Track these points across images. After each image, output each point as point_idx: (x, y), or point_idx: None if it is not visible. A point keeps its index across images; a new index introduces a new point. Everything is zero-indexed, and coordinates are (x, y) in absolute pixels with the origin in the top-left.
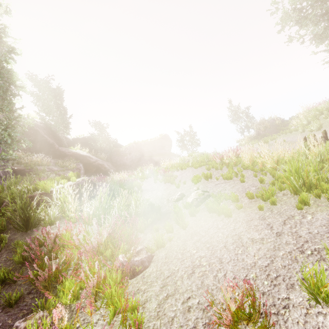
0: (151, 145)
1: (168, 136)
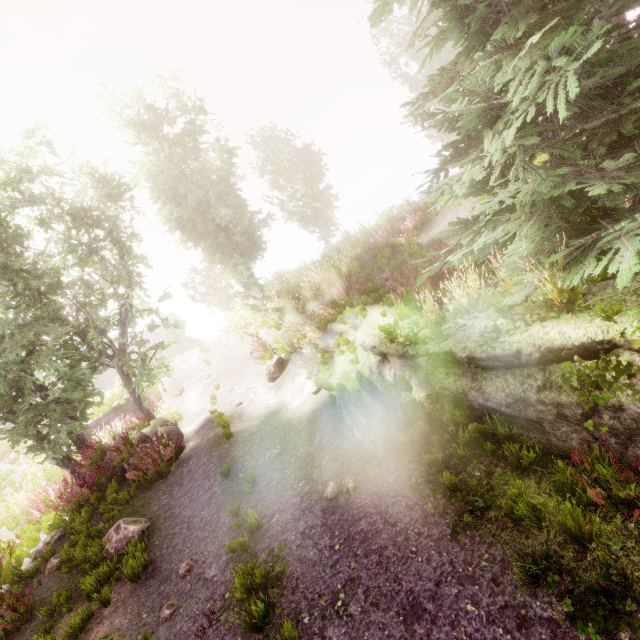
0: (147, 336)
1: (173, 316)
